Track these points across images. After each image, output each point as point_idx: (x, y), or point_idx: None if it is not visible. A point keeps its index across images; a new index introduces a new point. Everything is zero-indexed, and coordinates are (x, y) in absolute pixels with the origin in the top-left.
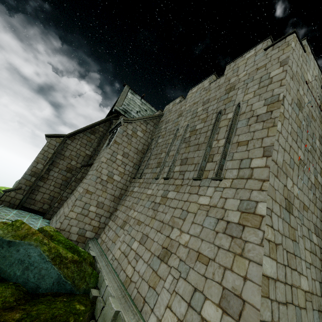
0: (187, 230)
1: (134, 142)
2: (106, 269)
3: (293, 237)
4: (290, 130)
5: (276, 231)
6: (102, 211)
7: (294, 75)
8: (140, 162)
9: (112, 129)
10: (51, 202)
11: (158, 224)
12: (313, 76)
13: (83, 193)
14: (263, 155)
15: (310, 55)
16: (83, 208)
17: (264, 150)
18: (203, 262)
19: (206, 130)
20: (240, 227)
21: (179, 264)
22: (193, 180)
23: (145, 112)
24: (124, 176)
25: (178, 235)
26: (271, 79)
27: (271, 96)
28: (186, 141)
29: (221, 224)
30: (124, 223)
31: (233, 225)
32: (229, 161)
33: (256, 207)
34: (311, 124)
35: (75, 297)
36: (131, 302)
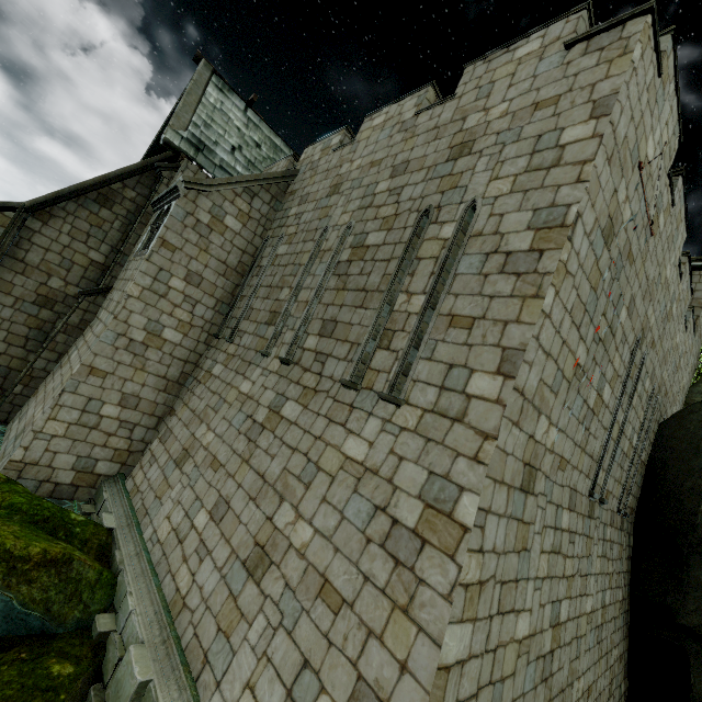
0: (310, 515)
1: (217, 246)
2: (136, 566)
3: (523, 543)
4: (572, 302)
5: (488, 553)
6: (137, 414)
7: (616, 148)
8: (232, 297)
9: (159, 200)
10: (3, 381)
11: (253, 481)
12: (659, 145)
13: (80, 375)
14: (498, 368)
15: (670, 82)
16: (85, 410)
17: (504, 356)
18: (330, 605)
19: (387, 255)
20: (417, 542)
21: (282, 595)
22: (341, 387)
23: (256, 150)
24: (190, 331)
25: (291, 523)
26: (562, 151)
27: (550, 206)
28: (341, 273)
29: (379, 522)
30: (184, 455)
31: (403, 532)
32: (423, 361)
33: (457, 500)
34: (622, 274)
35: (51, 645)
36: (179, 657)
